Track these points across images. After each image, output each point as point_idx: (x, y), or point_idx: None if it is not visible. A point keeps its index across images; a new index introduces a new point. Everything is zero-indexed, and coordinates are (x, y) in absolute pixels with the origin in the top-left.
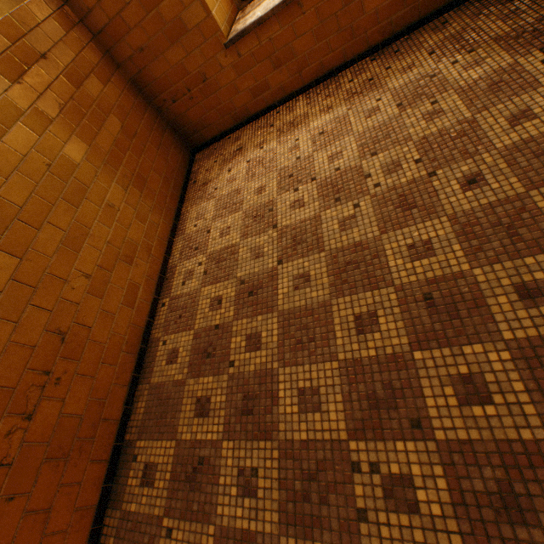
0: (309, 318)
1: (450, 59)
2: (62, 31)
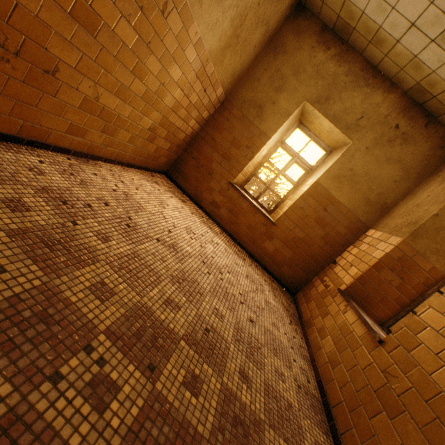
0: (147, 270)
1: (269, 289)
2: (213, 101)
